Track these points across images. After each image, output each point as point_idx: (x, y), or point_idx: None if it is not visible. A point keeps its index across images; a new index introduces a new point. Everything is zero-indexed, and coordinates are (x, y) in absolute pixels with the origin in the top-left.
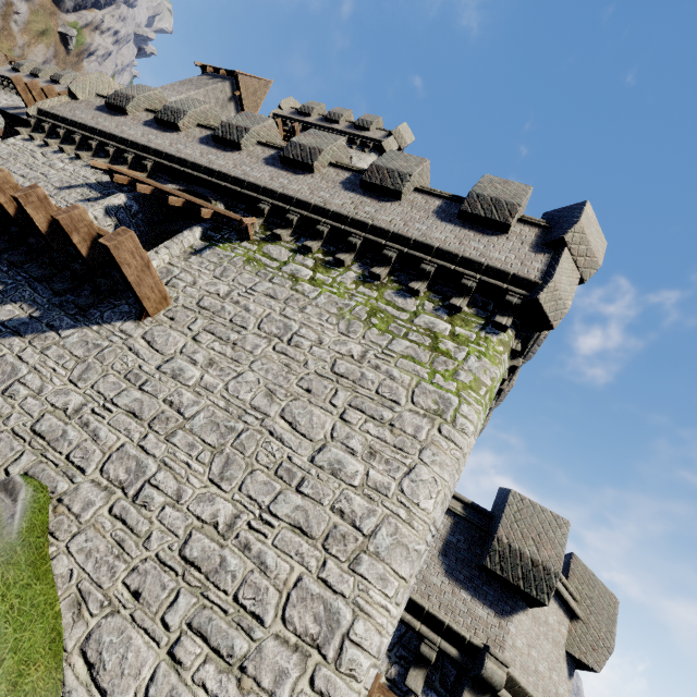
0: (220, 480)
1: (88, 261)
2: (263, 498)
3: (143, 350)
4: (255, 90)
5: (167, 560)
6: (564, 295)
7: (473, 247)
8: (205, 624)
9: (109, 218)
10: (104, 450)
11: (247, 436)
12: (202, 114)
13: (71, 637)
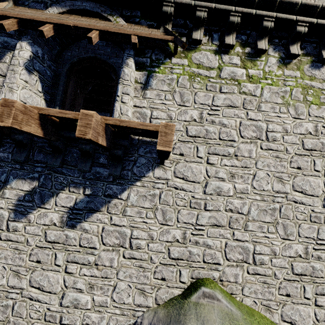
0: (287, 237)
1: (107, 146)
2: (312, 235)
3: (184, 185)
4: None
5: (289, 278)
6: None
7: None
8: (322, 291)
9: (32, 75)
10: (219, 250)
11: (284, 209)
12: None
13: (275, 319)
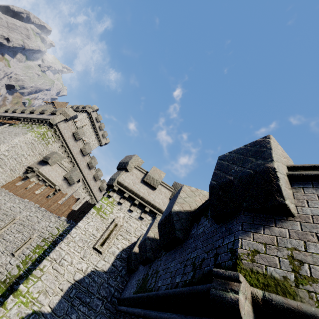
0: None
1: None
2: None
3: None
4: (61, 105)
5: None
6: (56, 120)
7: (48, 117)
8: None
9: None
10: None
11: None
12: (22, 109)
13: None
